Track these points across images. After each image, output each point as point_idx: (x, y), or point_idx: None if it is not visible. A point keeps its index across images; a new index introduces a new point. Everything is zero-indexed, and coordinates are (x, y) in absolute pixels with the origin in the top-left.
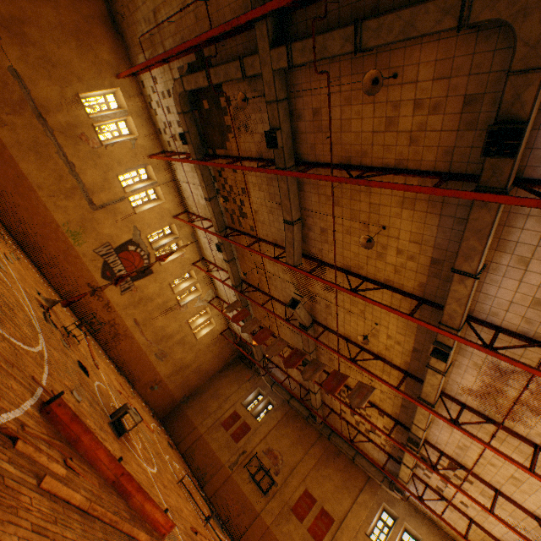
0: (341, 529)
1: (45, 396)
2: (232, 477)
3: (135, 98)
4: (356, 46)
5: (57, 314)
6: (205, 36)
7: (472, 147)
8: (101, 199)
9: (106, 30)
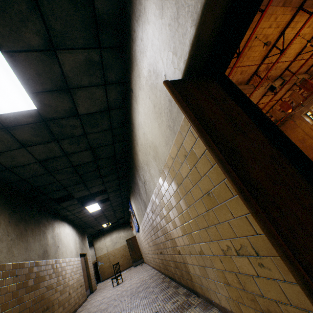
0: None
1: None
2: None
3: None
4: None
5: None
6: None
7: None
8: None
9: None
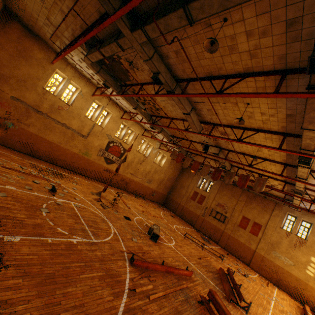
0: (267, 228)
1: (128, 255)
2: (205, 219)
3: (67, 68)
4: (189, 21)
5: (103, 196)
6: (88, 37)
7: (300, 52)
8: (85, 132)
9: (29, 39)
